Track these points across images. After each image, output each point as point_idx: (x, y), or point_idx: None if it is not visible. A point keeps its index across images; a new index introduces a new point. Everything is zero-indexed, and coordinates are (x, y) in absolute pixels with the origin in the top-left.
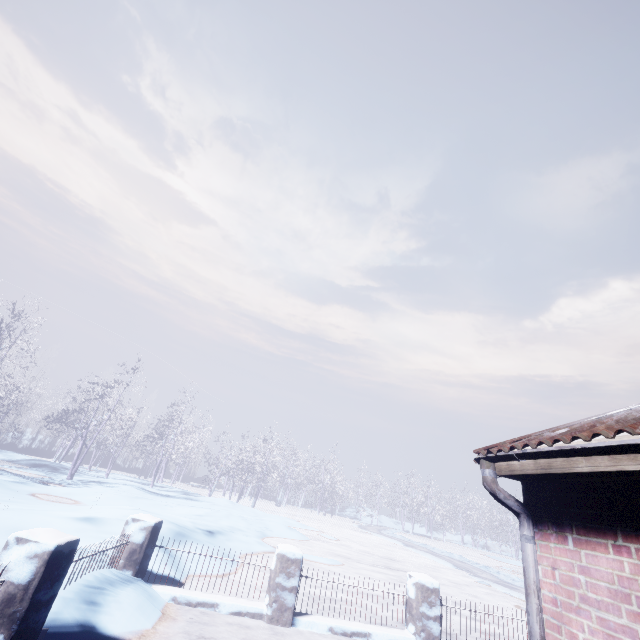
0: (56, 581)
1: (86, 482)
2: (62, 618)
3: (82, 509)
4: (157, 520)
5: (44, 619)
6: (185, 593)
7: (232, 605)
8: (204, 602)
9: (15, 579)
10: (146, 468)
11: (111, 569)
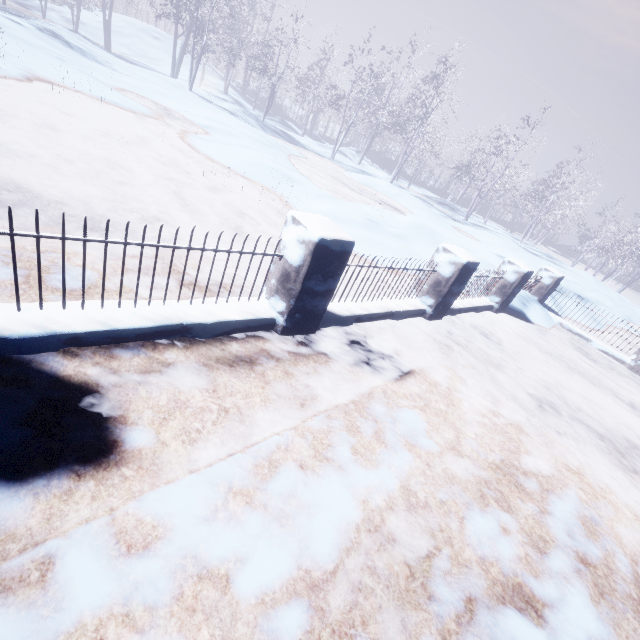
0: (520, 287)
1: (475, 225)
2: (512, 303)
3: (491, 248)
4: (561, 275)
5: (512, 300)
6: (568, 324)
7: (602, 346)
8: (581, 335)
9: (507, 279)
10: (510, 222)
11: (528, 292)
